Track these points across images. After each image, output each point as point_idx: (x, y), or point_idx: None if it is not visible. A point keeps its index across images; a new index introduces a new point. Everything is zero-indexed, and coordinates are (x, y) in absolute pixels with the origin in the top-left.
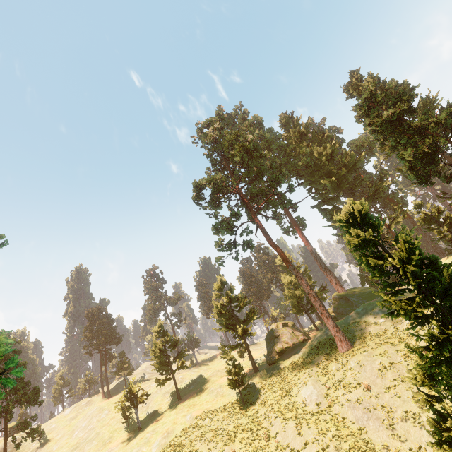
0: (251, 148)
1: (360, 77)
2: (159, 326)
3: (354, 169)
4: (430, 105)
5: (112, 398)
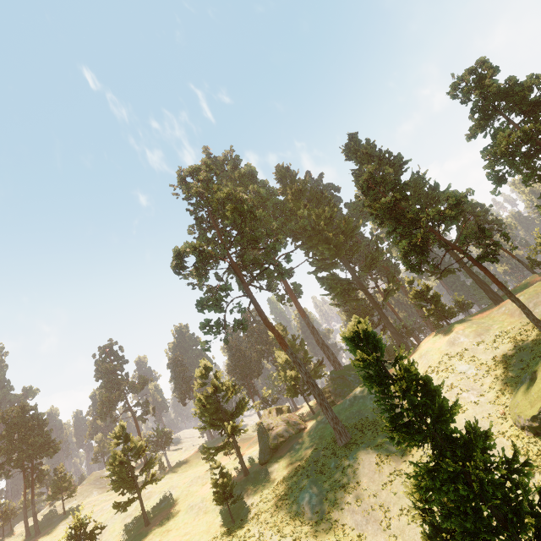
0: (245, 211)
1: (358, 141)
2: (121, 429)
3: (352, 236)
4: (420, 182)
5: (43, 536)
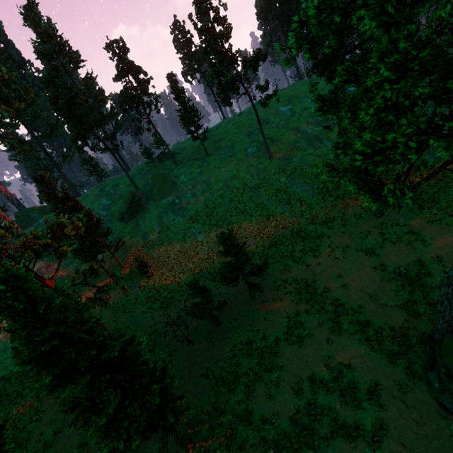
0: None
1: (39, 14)
2: None
3: (33, 105)
4: (92, 84)
5: None
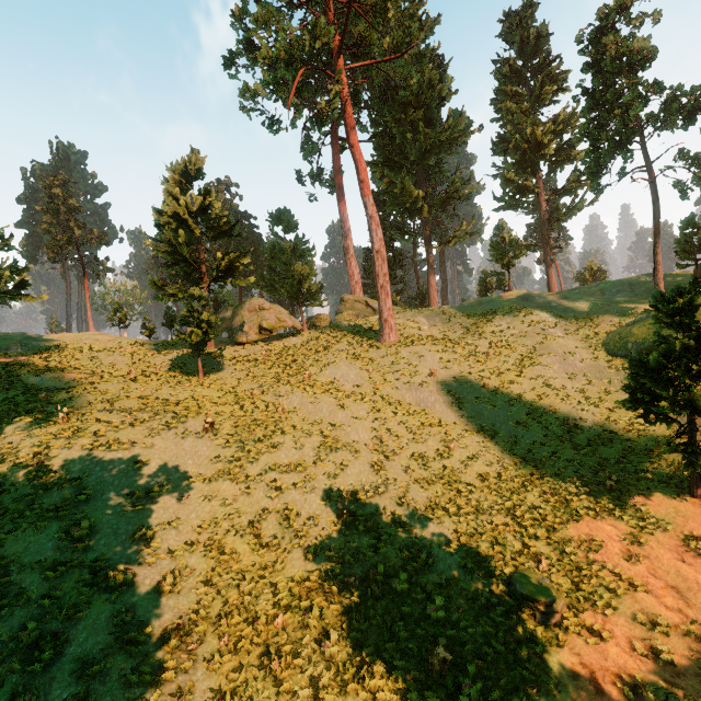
0: None
1: (533, 18)
2: None
3: (450, 146)
4: (571, 122)
5: None
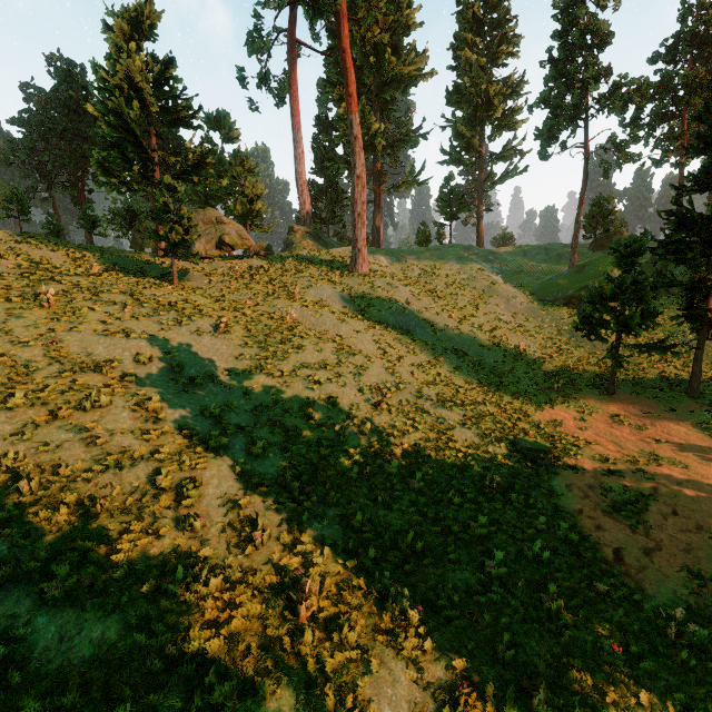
0: None
1: None
2: None
3: (408, 84)
4: (517, 89)
5: None
